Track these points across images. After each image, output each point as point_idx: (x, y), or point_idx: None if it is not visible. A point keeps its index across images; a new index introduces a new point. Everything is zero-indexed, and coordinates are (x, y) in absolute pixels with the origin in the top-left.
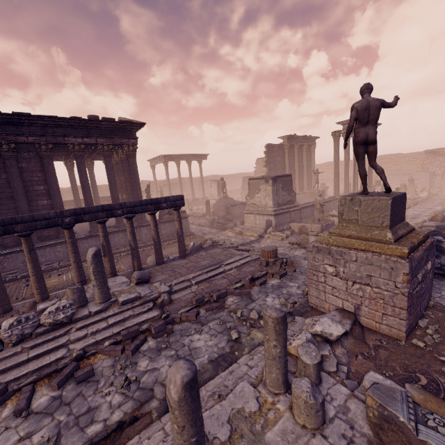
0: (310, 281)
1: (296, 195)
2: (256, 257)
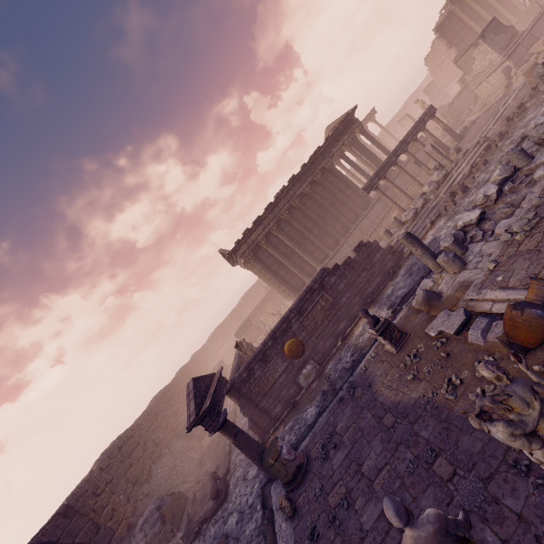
0: None
1: None
2: (522, 85)
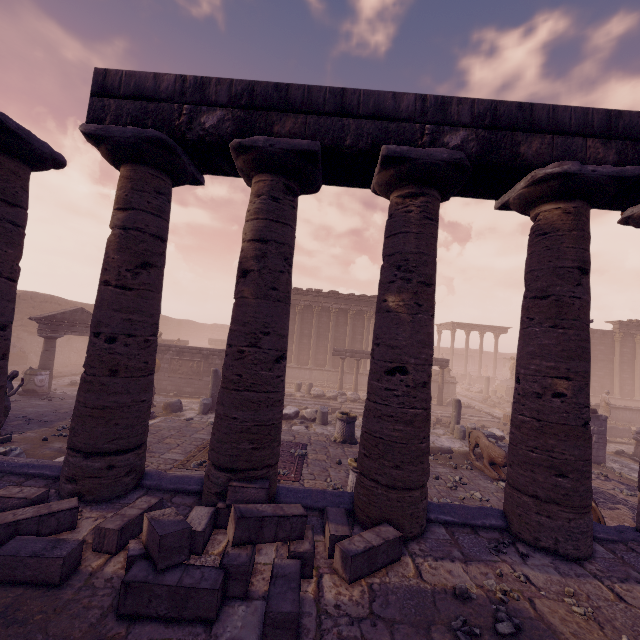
0: None
1: (633, 401)
2: (500, 421)
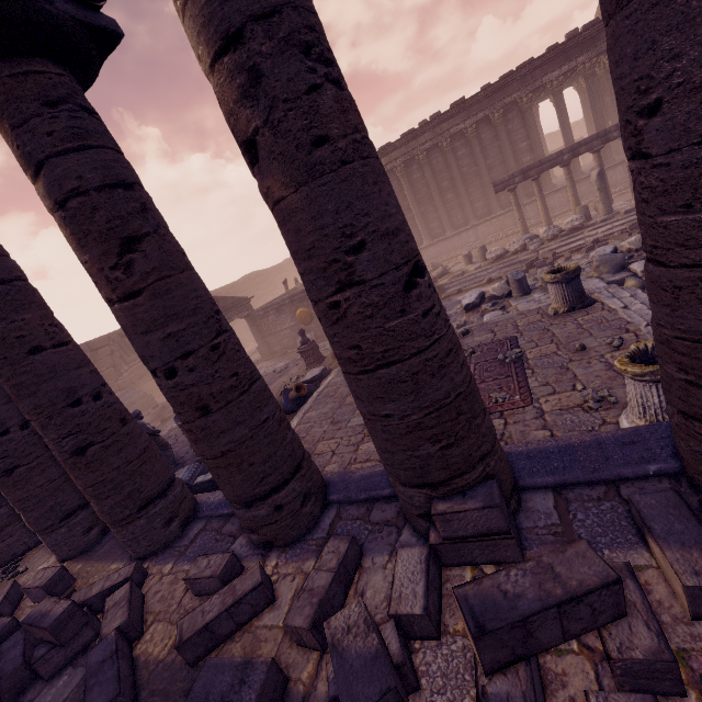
0: None
1: None
2: None
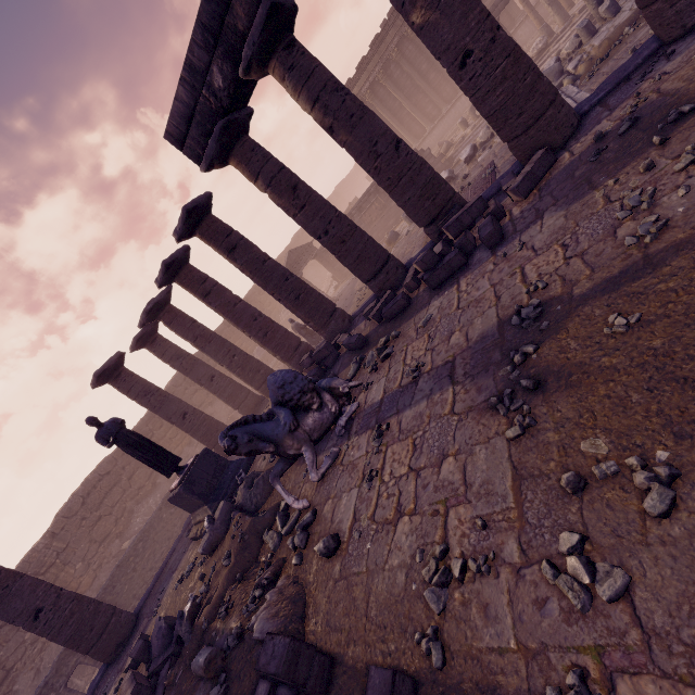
0: None
1: None
2: None
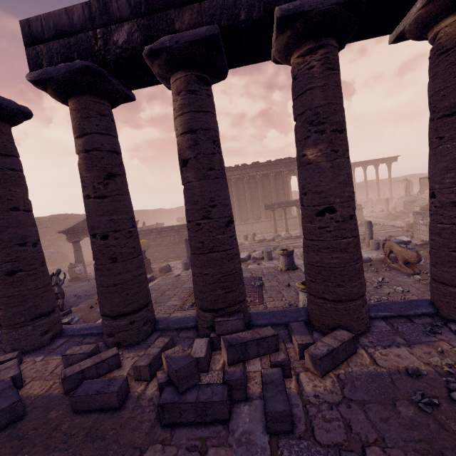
0: (414, 230)
1: None
2: (403, 229)
